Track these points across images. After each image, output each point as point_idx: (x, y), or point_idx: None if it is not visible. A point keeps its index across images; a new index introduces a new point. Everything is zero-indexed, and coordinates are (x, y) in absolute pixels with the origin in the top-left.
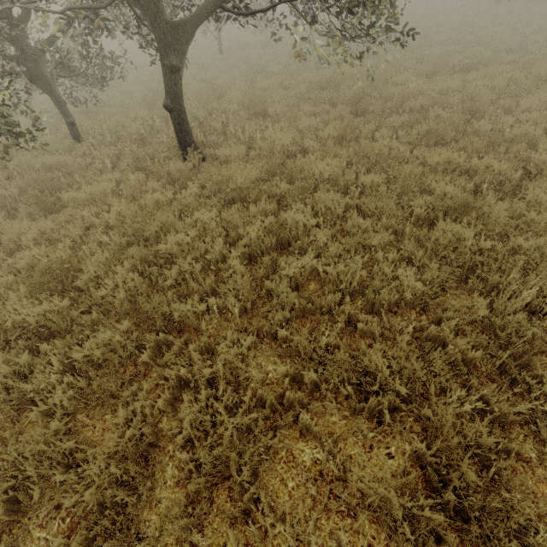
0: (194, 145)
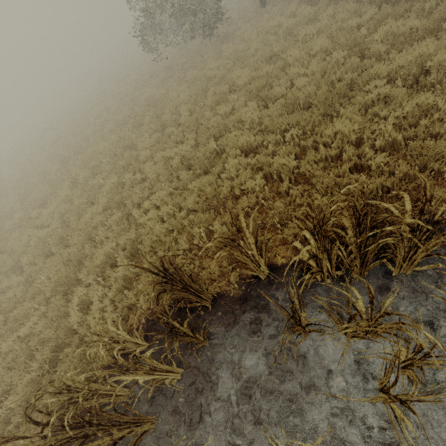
0: (266, 4)
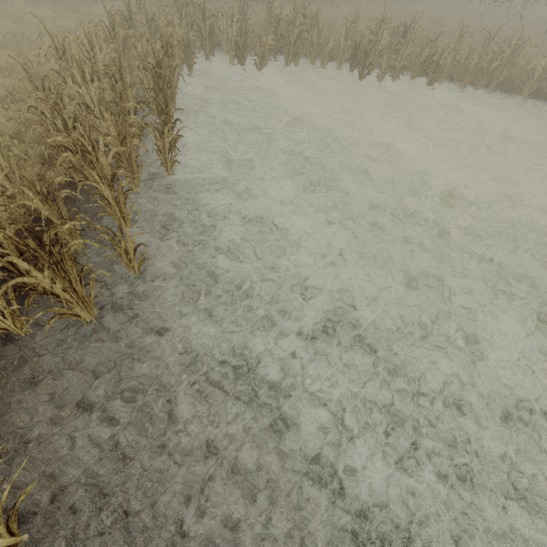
0: None
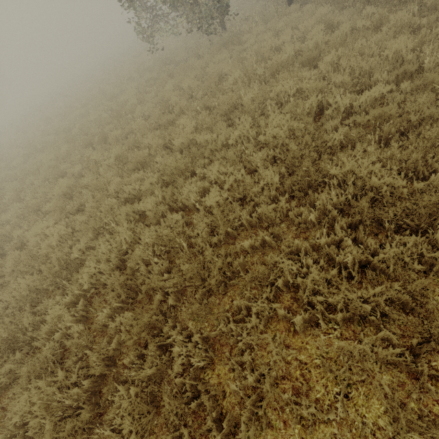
0: None
